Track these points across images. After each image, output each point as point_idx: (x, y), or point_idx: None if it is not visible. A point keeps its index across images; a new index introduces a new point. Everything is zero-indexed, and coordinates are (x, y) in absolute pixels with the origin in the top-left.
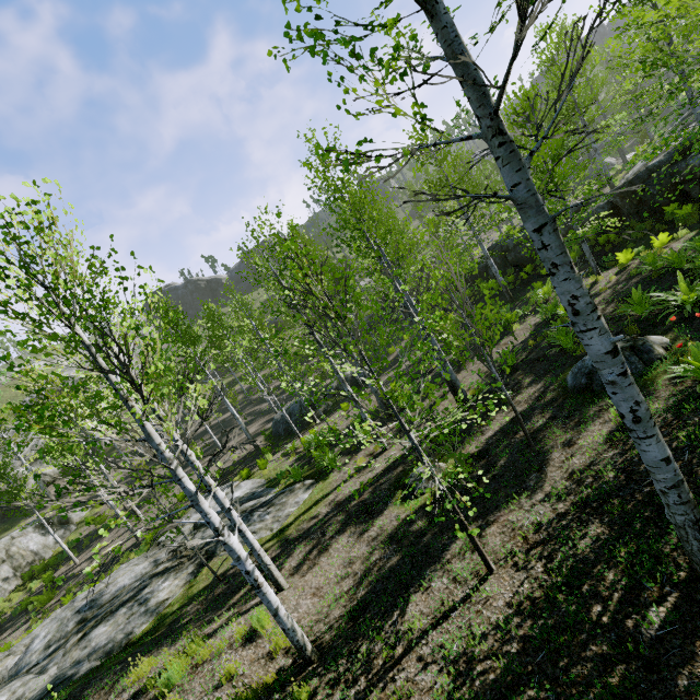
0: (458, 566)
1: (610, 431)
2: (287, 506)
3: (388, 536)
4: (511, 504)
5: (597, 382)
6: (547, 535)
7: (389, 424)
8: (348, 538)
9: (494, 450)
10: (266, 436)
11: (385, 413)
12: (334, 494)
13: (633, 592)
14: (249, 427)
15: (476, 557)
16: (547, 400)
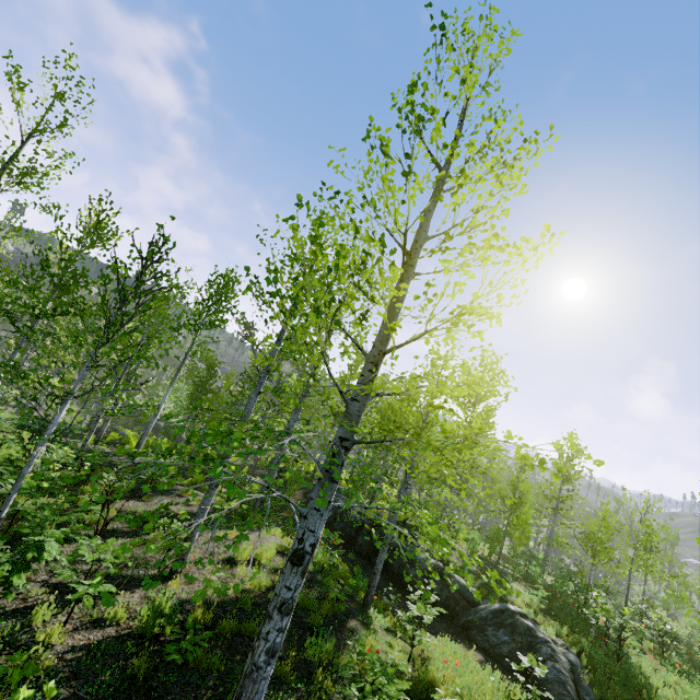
0: None
1: None
2: None
3: None
4: None
5: None
6: None
7: None
8: None
9: None
10: None
11: None
12: None
13: None
14: None
15: None
16: None
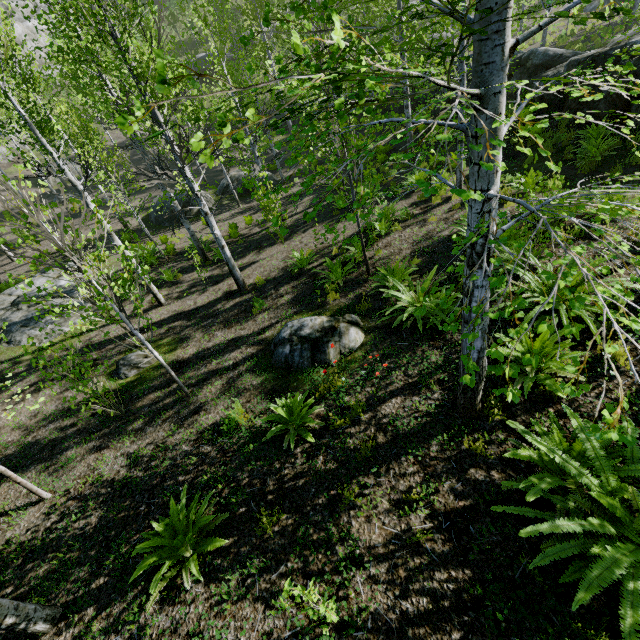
0: (47, 475)
1: (215, 422)
2: (66, 324)
3: (69, 407)
4: (122, 441)
5: (274, 357)
6: (89, 494)
7: (196, 273)
8: (58, 389)
9: (190, 367)
10: (144, 217)
11: (202, 258)
12: (96, 333)
13: (28, 595)
14: (141, 196)
15: (60, 475)
16: (259, 340)
